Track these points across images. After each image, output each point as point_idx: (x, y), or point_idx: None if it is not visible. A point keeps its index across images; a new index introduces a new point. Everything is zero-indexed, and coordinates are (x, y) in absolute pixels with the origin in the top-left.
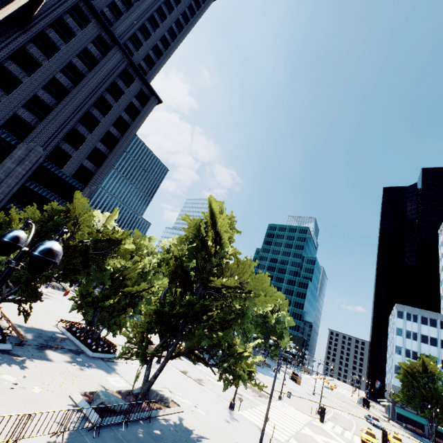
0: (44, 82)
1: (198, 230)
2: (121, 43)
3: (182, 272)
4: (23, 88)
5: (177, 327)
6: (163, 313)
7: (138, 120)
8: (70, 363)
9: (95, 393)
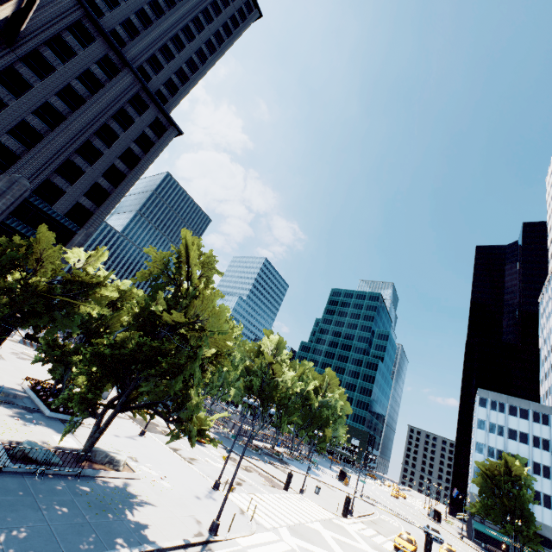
0: (35, 106)
1: (166, 266)
2: (132, 64)
3: (147, 314)
4: (9, 113)
5: (128, 373)
6: (106, 354)
7: (152, 153)
8: (14, 418)
9: (21, 442)
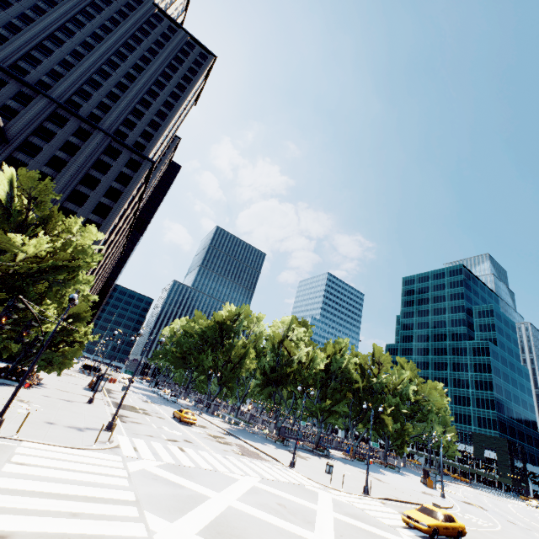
0: None
1: (1, 201)
2: (99, 126)
3: None
4: None
5: None
6: None
7: (131, 185)
8: None
9: None
